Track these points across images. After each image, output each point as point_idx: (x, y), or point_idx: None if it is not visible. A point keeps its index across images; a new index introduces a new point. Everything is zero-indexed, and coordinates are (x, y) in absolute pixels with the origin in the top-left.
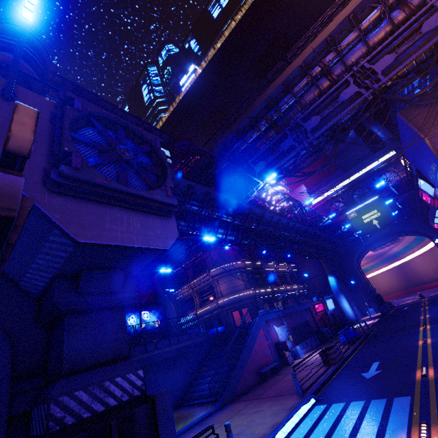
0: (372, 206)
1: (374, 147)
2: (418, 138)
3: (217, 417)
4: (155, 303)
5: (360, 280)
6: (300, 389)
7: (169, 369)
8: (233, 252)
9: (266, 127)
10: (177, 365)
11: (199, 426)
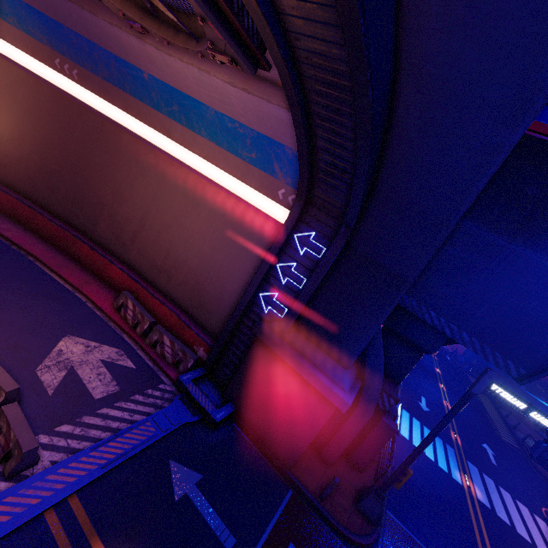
0: None
1: None
2: None
3: None
4: None
5: None
6: None
7: None
8: None
9: None
10: None
11: None
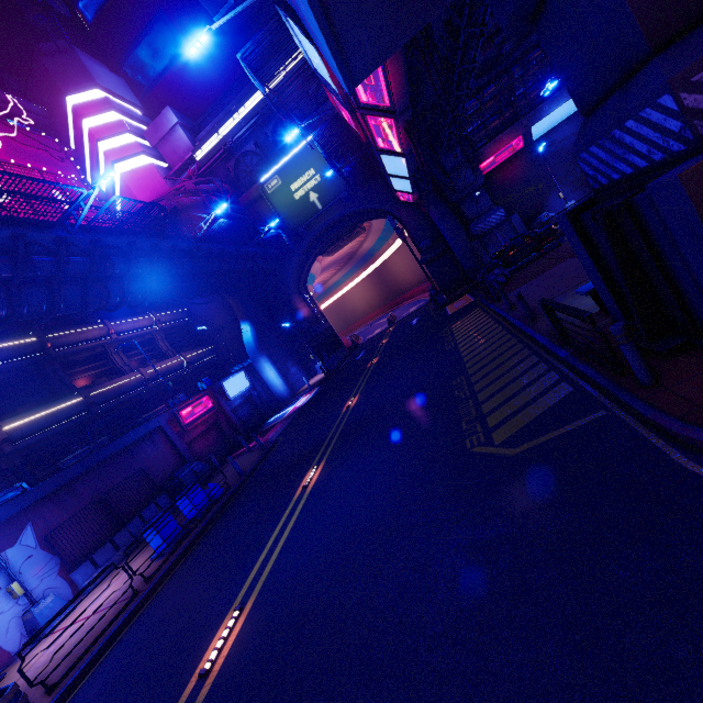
0: (306, 160)
1: None
2: None
3: None
4: None
5: (301, 316)
6: None
7: None
8: None
9: None
10: None
11: None
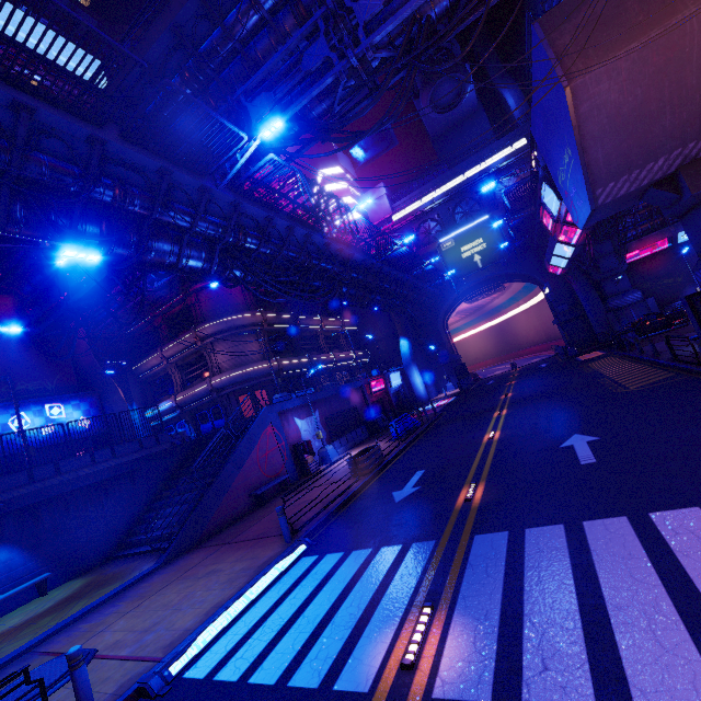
0: (478, 232)
1: (501, 130)
2: (557, 88)
3: (147, 585)
4: (84, 387)
5: (443, 344)
6: (288, 531)
7: (91, 503)
8: (243, 295)
9: (275, 1)
10: (111, 494)
11: (109, 604)
